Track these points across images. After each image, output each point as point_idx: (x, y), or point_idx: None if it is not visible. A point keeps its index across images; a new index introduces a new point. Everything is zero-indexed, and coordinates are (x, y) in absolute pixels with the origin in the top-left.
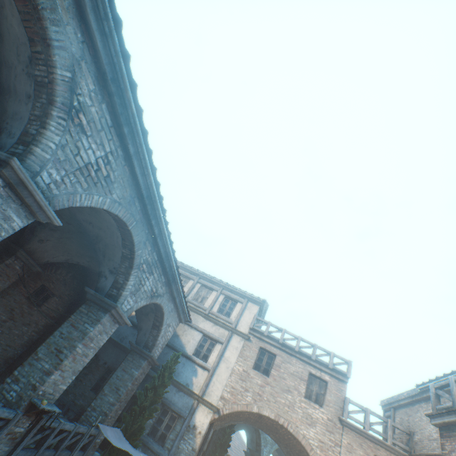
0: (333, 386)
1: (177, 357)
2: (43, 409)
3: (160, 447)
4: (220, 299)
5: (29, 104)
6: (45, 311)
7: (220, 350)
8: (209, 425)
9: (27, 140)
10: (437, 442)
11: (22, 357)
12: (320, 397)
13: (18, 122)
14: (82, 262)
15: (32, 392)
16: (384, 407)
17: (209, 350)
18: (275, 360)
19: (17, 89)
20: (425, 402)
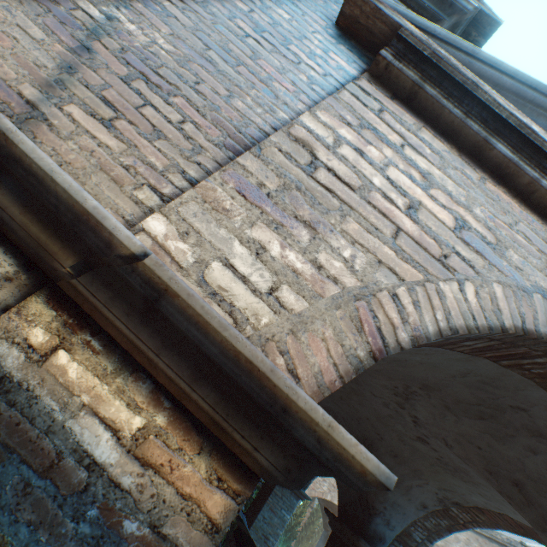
0: None
1: None
2: None
3: None
4: None
5: (420, 510)
6: None
7: None
8: None
9: (409, 542)
10: None
11: None
12: None
13: (399, 515)
14: None
15: None
16: None
17: None
18: None
19: (411, 489)
20: None
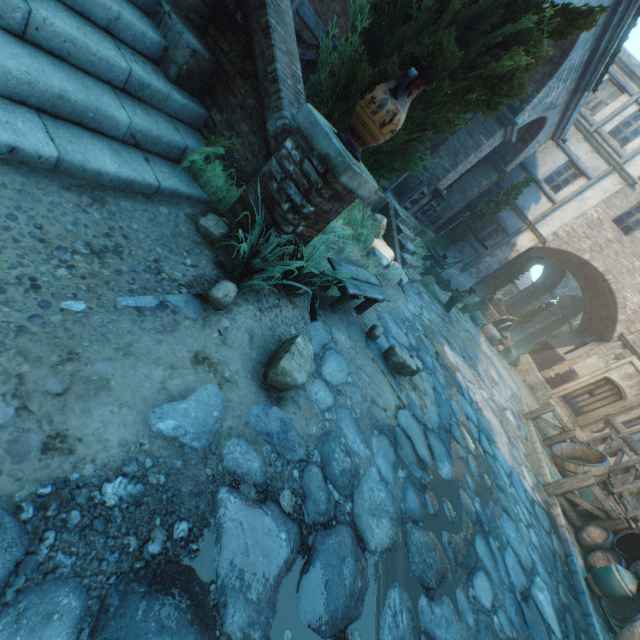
0: None
1: (529, 181)
2: (442, 196)
3: (478, 246)
4: (626, 113)
5: None
6: None
7: (580, 188)
8: (526, 250)
9: None
10: None
11: None
12: None
13: None
14: None
15: (436, 182)
16: None
17: (566, 182)
18: None
19: None
20: None
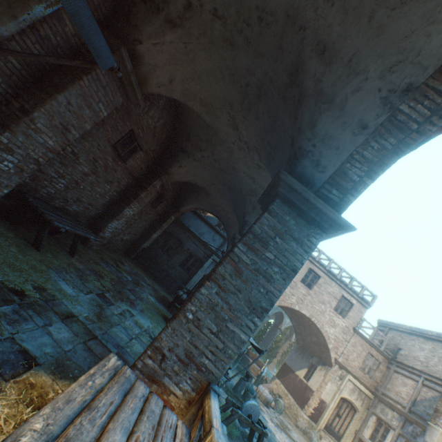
0: (357, 308)
1: None
2: None
3: None
4: None
5: (358, 136)
6: (157, 211)
7: None
8: None
9: (343, 184)
10: (421, 363)
11: (140, 241)
12: (343, 311)
13: (332, 151)
14: (200, 184)
15: None
16: (380, 323)
17: None
18: (318, 281)
19: (346, 105)
20: (423, 339)
